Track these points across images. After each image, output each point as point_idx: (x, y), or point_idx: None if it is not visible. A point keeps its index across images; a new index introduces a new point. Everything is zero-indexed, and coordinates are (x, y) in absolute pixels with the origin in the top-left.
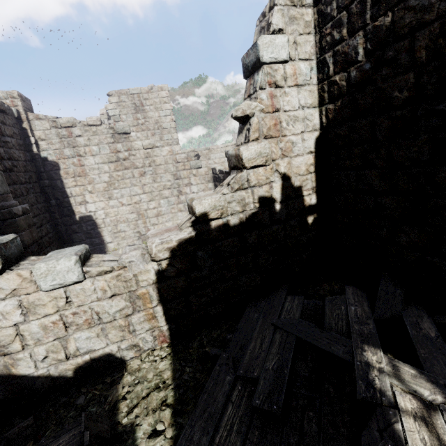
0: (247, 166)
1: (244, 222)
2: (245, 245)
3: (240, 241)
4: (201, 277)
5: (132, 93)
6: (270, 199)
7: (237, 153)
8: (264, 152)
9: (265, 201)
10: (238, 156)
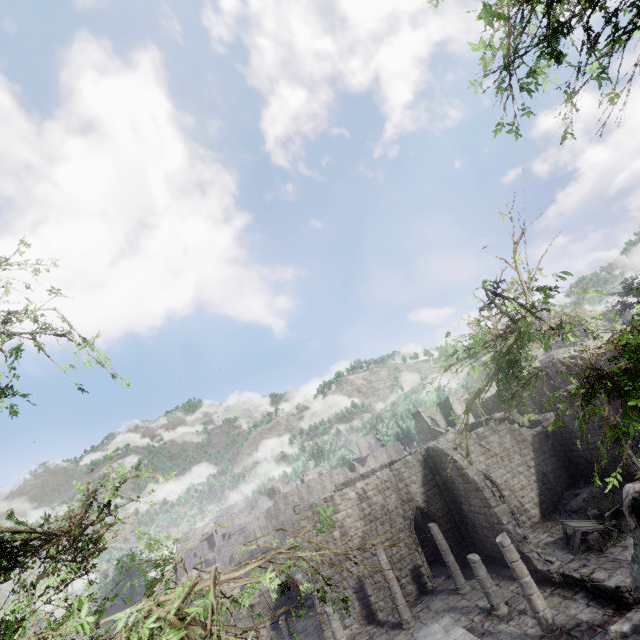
0: None
1: None
2: None
3: None
4: None
5: (455, 395)
6: None
7: None
8: None
9: None
10: None
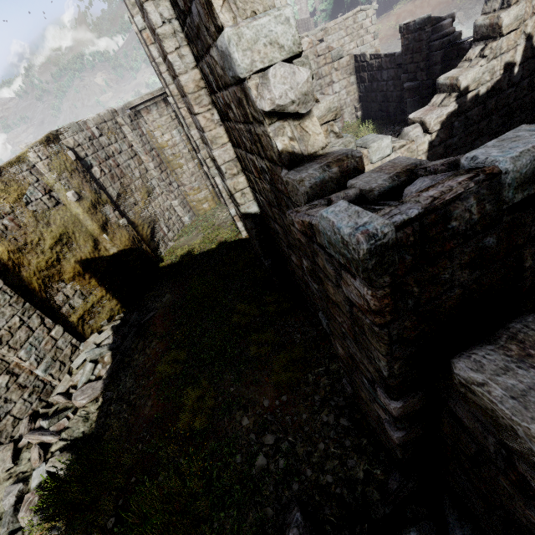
0: (504, 34)
1: (489, 91)
2: (485, 112)
3: (483, 109)
4: (452, 144)
5: None
6: (512, 64)
7: (495, 22)
8: (520, 15)
9: (508, 67)
10: (495, 25)
